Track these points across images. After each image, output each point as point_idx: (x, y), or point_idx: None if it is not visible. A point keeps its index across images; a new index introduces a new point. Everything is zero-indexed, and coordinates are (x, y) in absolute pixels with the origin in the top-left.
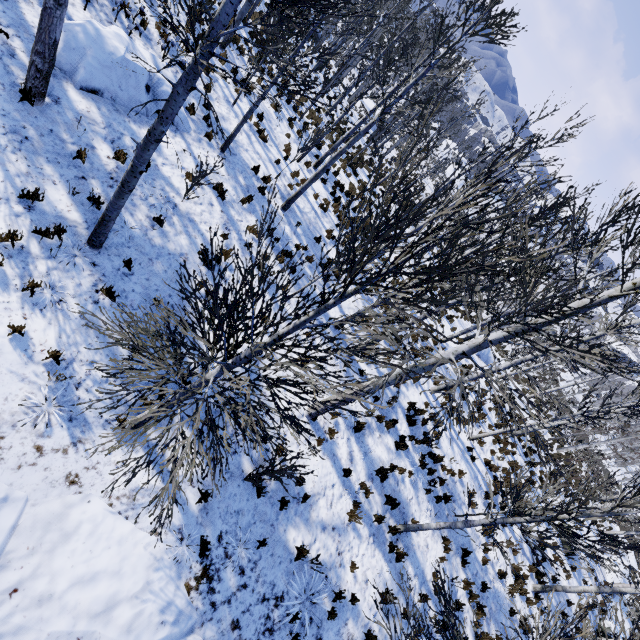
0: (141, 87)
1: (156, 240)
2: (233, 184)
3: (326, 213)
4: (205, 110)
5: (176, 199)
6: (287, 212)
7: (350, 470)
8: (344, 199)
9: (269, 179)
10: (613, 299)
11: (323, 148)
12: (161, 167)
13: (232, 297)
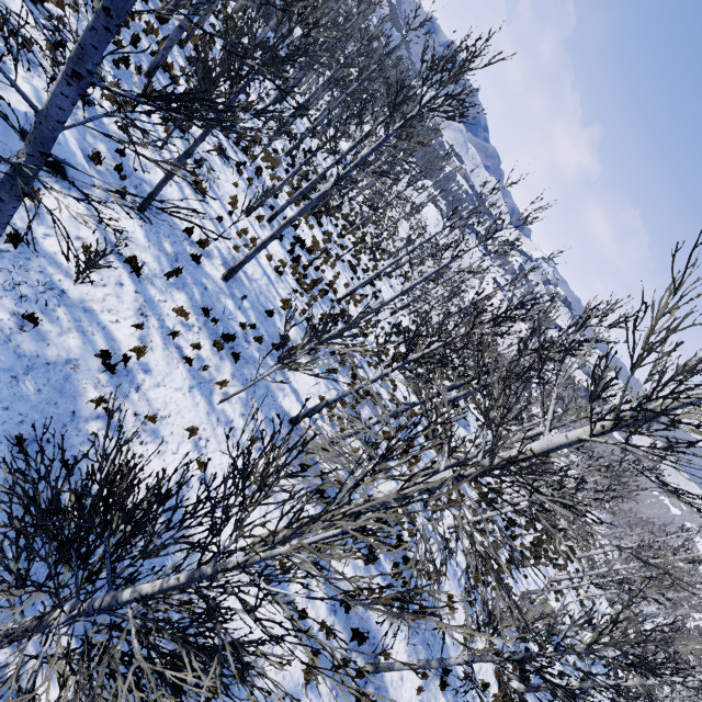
0: (12, 132)
1: (26, 346)
2: (155, 253)
3: (282, 277)
4: (118, 157)
5: (64, 283)
6: (230, 282)
7: (306, 612)
8: (305, 257)
9: (207, 242)
10: (582, 441)
11: (281, 196)
12: (42, 240)
13: (146, 409)
